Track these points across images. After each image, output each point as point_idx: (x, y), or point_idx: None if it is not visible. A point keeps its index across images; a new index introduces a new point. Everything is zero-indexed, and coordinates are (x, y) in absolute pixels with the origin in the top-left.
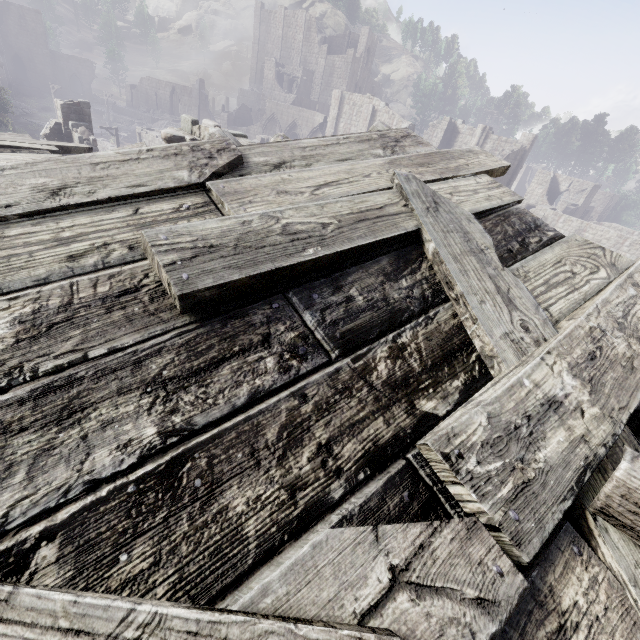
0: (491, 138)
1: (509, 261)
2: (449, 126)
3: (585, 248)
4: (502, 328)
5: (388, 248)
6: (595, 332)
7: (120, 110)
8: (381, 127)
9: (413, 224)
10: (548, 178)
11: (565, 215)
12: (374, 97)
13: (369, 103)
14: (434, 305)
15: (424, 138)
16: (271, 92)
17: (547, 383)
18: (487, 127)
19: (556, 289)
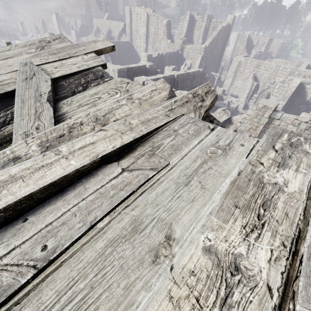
0: (212, 21)
1: (69, 97)
2: (190, 18)
3: (117, 84)
4: (24, 130)
5: (0, 101)
6: (75, 125)
7: (18, 38)
8: (47, 35)
9: (13, 87)
10: (245, 39)
11: (250, 59)
12: (146, 7)
13: (144, 11)
14: (7, 124)
15: (179, 27)
16: (96, 13)
17: (19, 150)
18: (209, 15)
19: (83, 107)
